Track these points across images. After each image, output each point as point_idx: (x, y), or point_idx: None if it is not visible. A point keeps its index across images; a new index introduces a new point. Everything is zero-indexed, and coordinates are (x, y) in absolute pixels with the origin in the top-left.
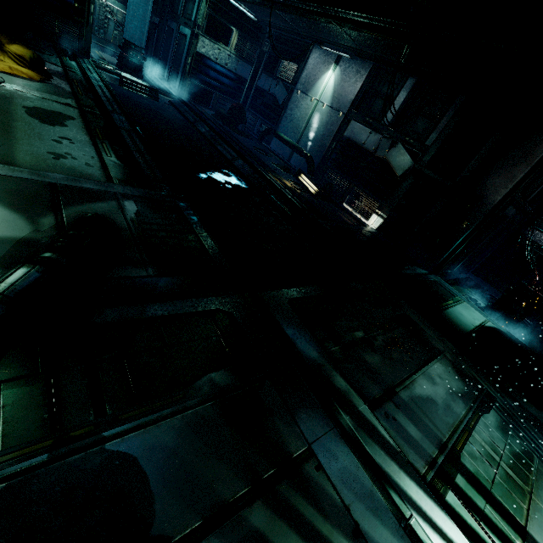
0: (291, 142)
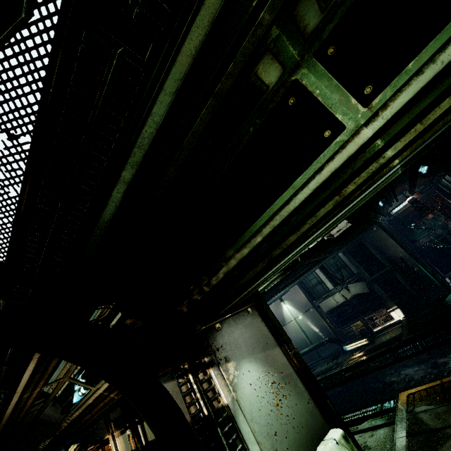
0: (311, 347)
